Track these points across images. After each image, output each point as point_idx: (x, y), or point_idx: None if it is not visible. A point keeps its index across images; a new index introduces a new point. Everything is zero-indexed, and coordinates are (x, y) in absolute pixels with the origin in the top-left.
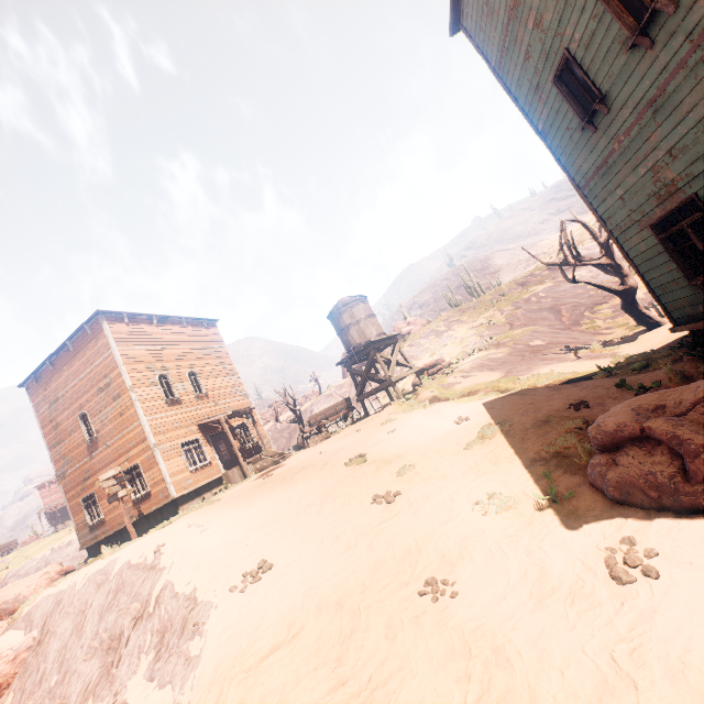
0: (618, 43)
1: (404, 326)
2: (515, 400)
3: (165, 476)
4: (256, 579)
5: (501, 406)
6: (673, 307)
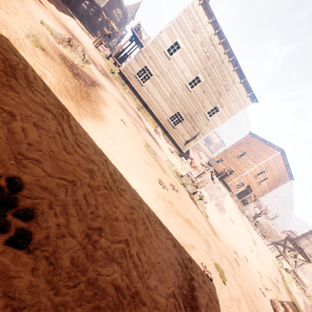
0: None
1: None
2: (290, 304)
3: (233, 180)
4: (232, 221)
5: (286, 297)
6: None
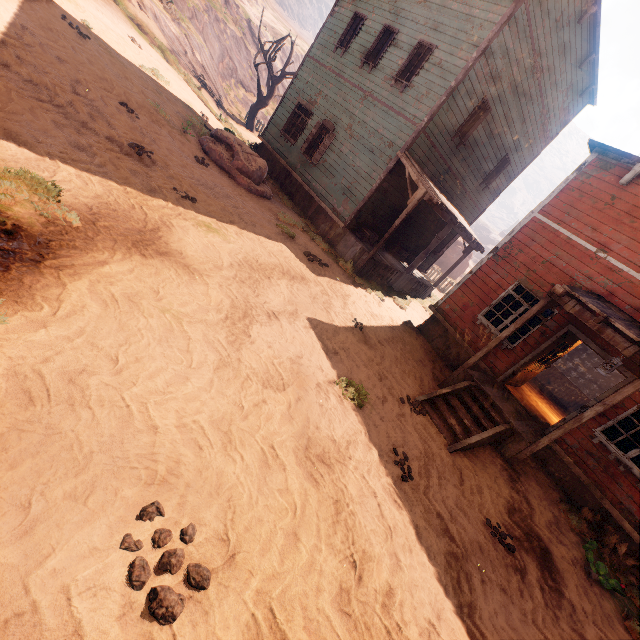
0: (364, 51)
1: None
2: (175, 77)
3: None
4: None
5: (165, 68)
6: (269, 131)
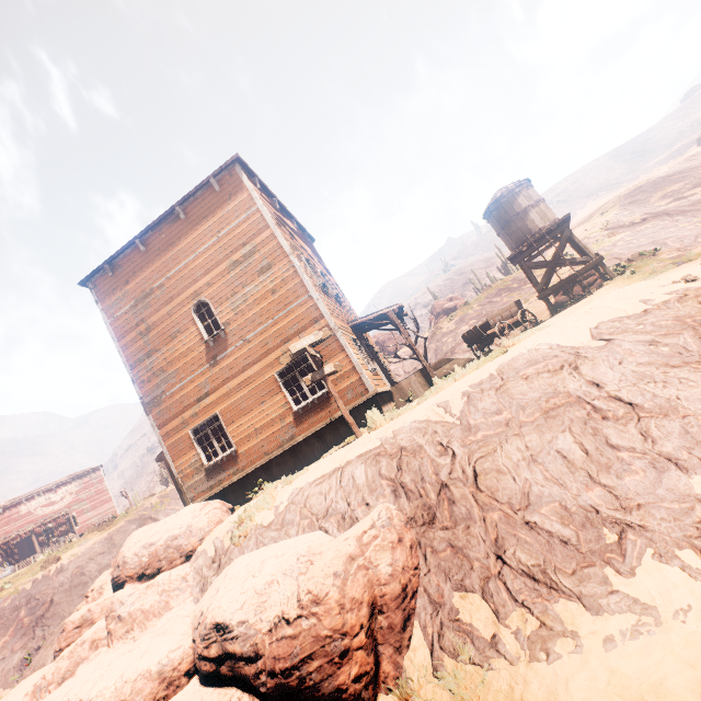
0: None
1: (446, 302)
2: None
3: (358, 364)
4: None
5: None
6: None
